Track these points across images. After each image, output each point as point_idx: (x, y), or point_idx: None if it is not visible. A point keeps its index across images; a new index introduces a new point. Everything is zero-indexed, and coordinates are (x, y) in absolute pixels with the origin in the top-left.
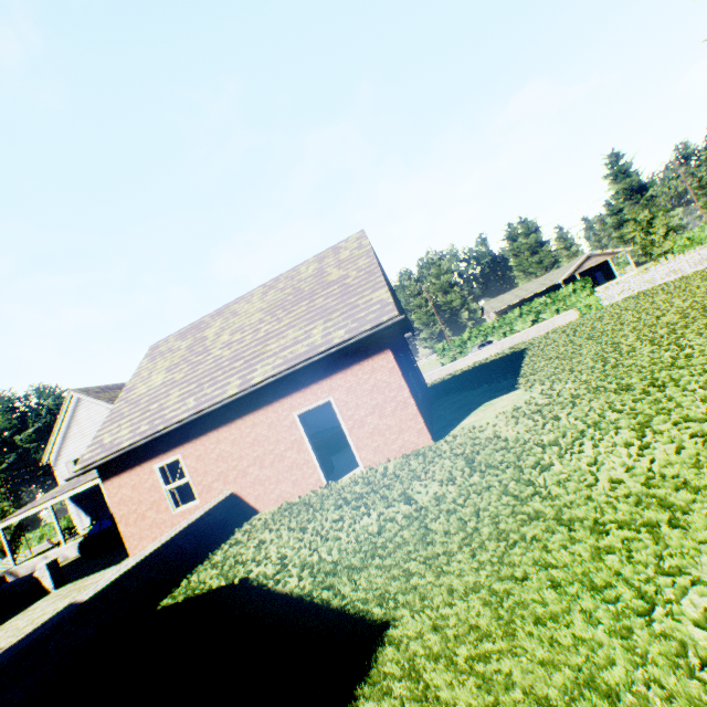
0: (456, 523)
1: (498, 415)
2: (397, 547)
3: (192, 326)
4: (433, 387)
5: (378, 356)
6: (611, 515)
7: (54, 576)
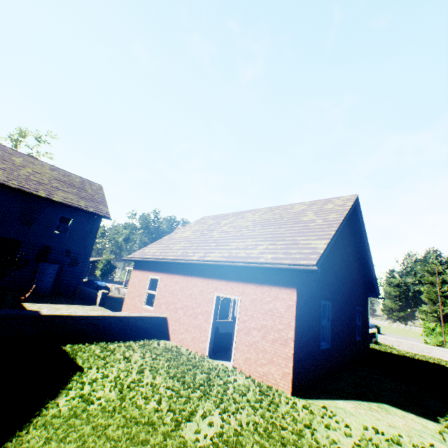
0: None
1: (369, 429)
2: None
3: (223, 215)
4: (375, 351)
5: (285, 288)
6: None
7: (102, 299)
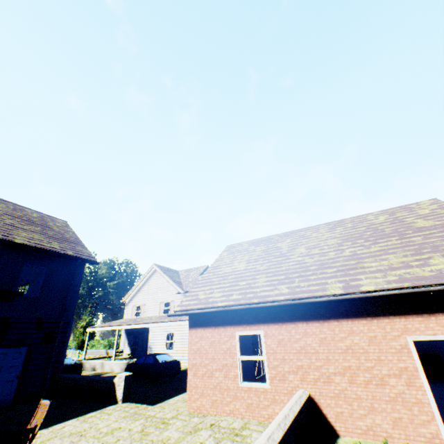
0: None
1: None
2: None
3: (262, 239)
4: None
5: None
6: None
7: (125, 389)
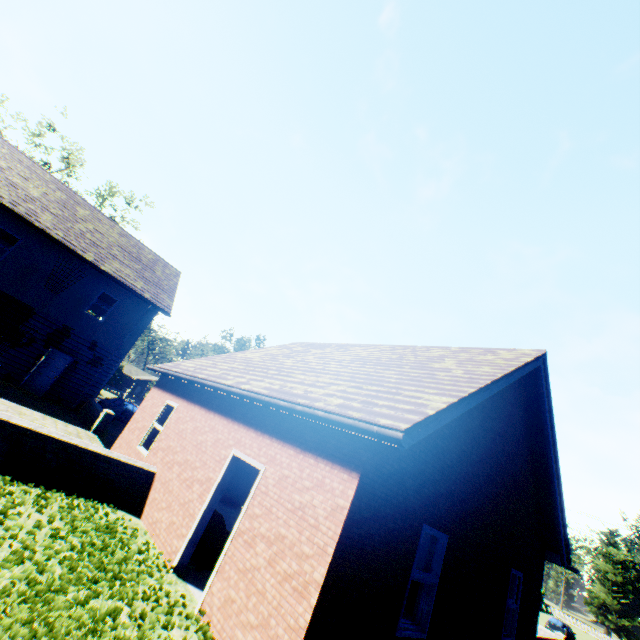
0: None
1: None
2: None
3: (322, 344)
4: None
5: (341, 469)
6: None
7: (102, 423)
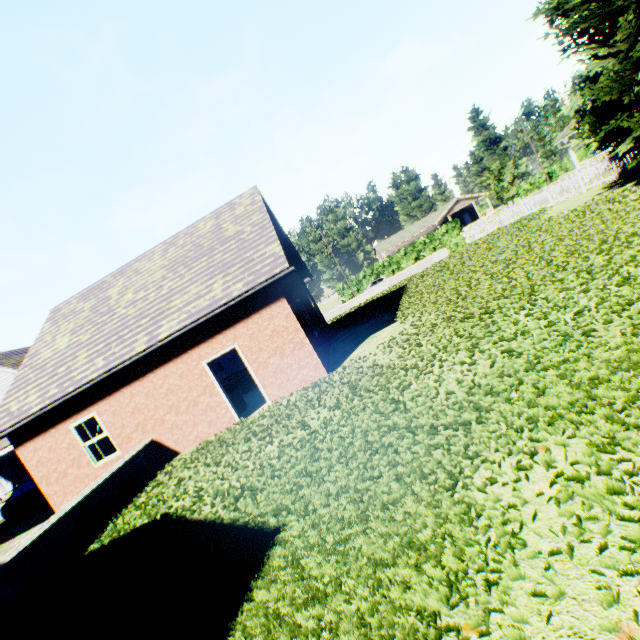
0: (337, 440)
1: (379, 346)
2: (291, 467)
3: (94, 286)
4: (332, 324)
5: (275, 304)
6: (442, 420)
7: None
